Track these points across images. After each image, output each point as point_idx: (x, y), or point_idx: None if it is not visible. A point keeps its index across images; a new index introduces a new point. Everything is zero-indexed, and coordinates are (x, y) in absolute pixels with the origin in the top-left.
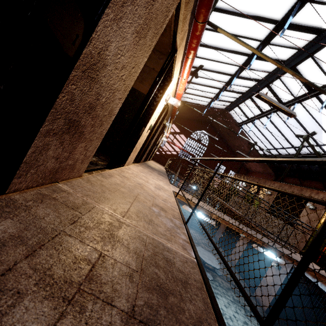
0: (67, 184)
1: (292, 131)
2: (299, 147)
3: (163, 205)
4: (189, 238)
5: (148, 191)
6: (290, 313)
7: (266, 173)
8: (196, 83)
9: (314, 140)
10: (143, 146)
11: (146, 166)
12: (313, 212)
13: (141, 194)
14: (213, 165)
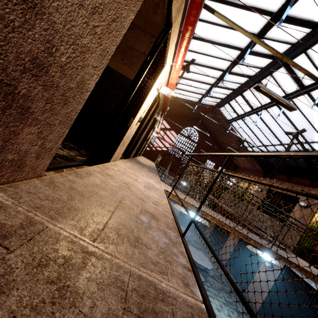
0: (6, 190)
1: (282, 128)
2: (289, 145)
3: (154, 209)
4: (190, 261)
5: (136, 193)
6: (283, 314)
7: (254, 170)
8: (188, 78)
9: (303, 137)
10: (133, 141)
11: (135, 162)
12: (304, 209)
13: (127, 198)
14: (203, 161)
